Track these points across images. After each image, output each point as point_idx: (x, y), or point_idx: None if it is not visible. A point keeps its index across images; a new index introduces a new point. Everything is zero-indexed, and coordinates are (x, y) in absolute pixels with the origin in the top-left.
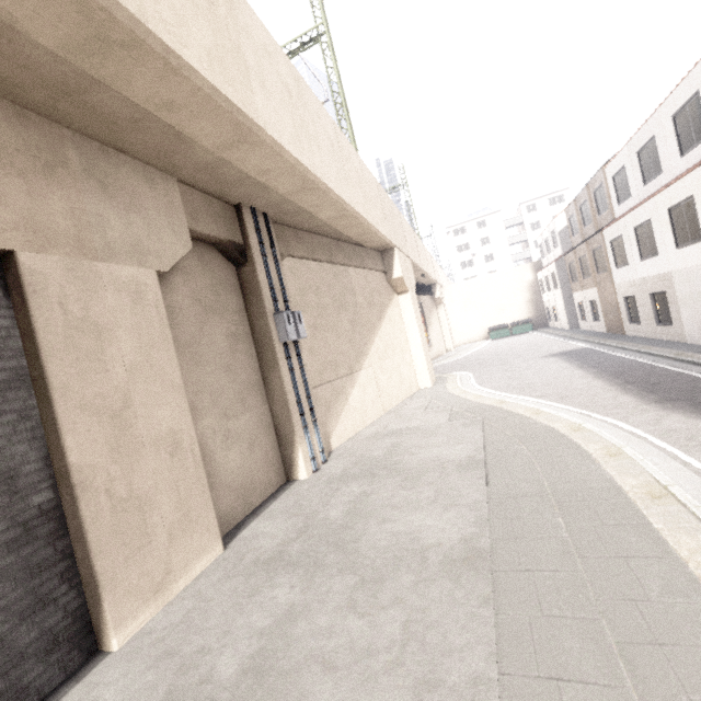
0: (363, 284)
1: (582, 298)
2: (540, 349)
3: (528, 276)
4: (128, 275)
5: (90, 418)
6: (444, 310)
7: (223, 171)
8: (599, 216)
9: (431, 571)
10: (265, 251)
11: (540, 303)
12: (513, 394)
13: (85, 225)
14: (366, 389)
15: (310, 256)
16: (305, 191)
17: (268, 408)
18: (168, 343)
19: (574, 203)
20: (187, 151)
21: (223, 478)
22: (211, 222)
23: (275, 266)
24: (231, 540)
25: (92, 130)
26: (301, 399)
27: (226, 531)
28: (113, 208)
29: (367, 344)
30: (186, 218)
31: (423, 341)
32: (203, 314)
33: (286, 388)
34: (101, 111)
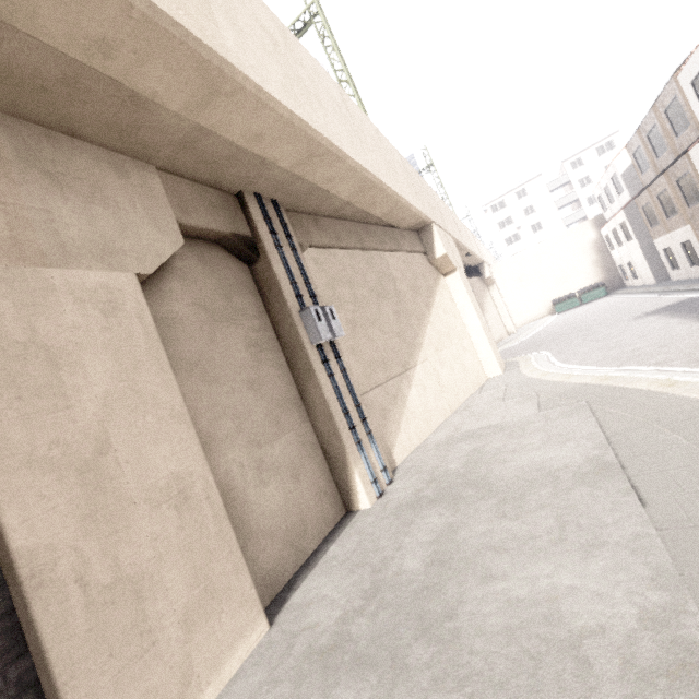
0: (402, 268)
1: (668, 242)
2: (628, 311)
3: (589, 235)
4: (95, 281)
5: (44, 478)
6: (497, 290)
7: (207, 145)
8: (678, 137)
9: (607, 696)
10: (279, 241)
11: (610, 263)
12: (616, 366)
13: (26, 223)
14: (426, 387)
15: (336, 244)
16: (312, 159)
17: (311, 425)
18: (160, 361)
19: (638, 133)
20: (153, 121)
21: (262, 523)
22: (208, 214)
23: (294, 258)
24: (279, 609)
25: (24, 108)
26: (349, 409)
27: (273, 594)
28: (67, 202)
29: (418, 335)
30: (173, 210)
31: (482, 323)
32: (212, 324)
33: (327, 398)
34: (20, 72)
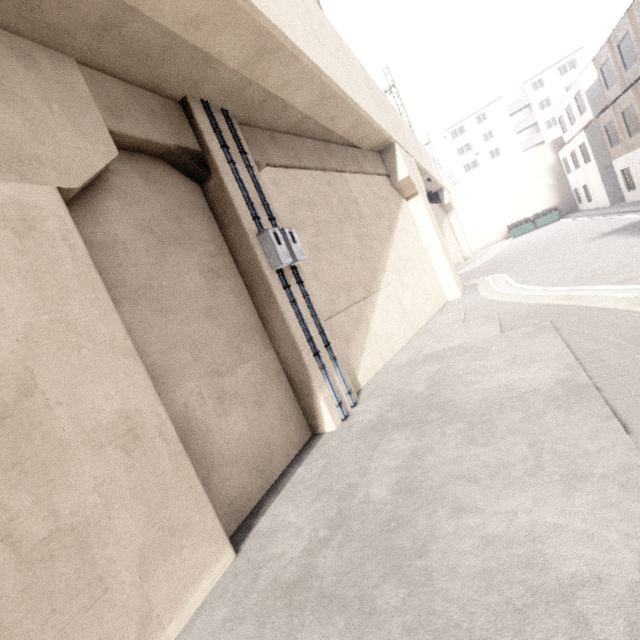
0: (364, 191)
1: (628, 163)
2: (583, 233)
3: (547, 158)
4: (1, 195)
5: None
6: (455, 216)
7: (134, 31)
8: None
9: None
10: (233, 157)
11: (565, 186)
12: (578, 286)
13: None
14: (388, 311)
15: (295, 163)
16: (263, 56)
17: (274, 352)
18: (95, 289)
19: (608, 43)
20: None
21: (226, 452)
22: (146, 122)
23: (250, 176)
24: (246, 536)
25: None
26: (312, 335)
27: (240, 520)
28: None
29: (381, 260)
30: (102, 115)
31: (443, 247)
32: (160, 248)
33: (290, 325)
34: None
